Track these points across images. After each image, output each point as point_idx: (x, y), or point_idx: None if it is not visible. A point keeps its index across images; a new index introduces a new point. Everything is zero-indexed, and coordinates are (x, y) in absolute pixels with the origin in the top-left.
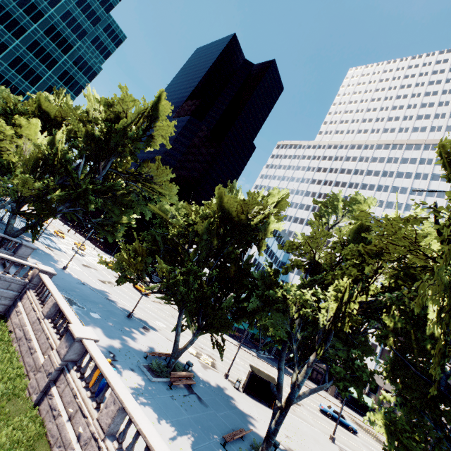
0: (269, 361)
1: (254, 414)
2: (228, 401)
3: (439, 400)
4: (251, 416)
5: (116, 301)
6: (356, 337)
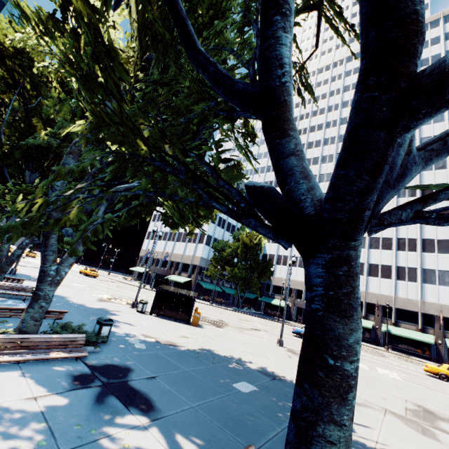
0: (251, 313)
1: (138, 323)
2: (98, 314)
3: (174, 26)
4: (127, 323)
5: (17, 271)
6: (186, 132)
